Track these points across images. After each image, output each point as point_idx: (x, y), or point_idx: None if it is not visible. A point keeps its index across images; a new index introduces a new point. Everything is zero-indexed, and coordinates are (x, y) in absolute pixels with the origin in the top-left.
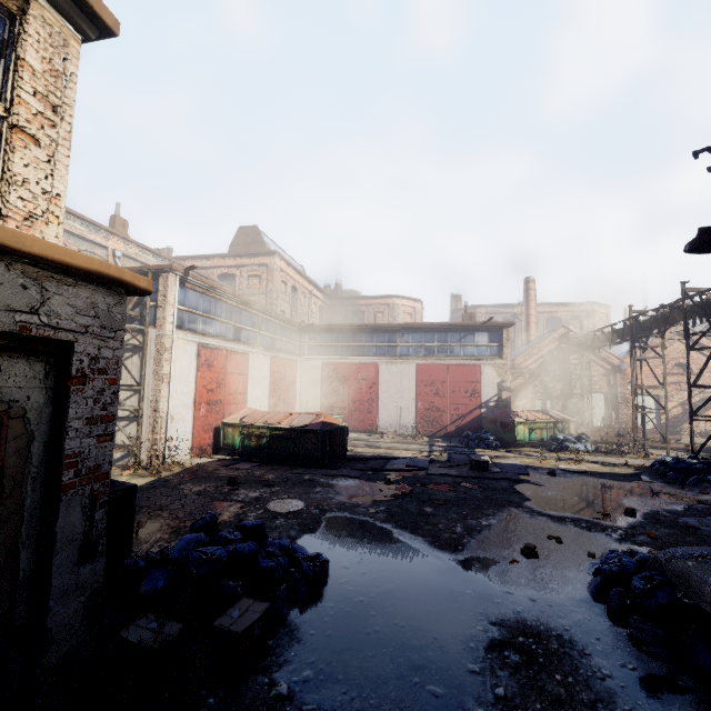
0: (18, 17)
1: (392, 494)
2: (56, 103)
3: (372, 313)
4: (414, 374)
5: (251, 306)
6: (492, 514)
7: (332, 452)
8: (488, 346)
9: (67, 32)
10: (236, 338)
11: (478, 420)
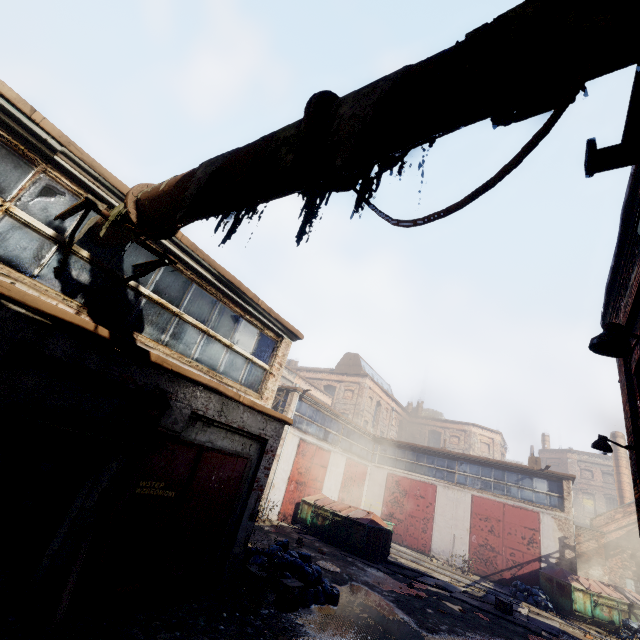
0: (279, 342)
1: (408, 592)
2: (282, 363)
3: (448, 436)
4: (470, 505)
5: (339, 416)
6: (482, 634)
7: (375, 549)
8: (547, 494)
9: (289, 342)
10: (324, 438)
11: (536, 574)
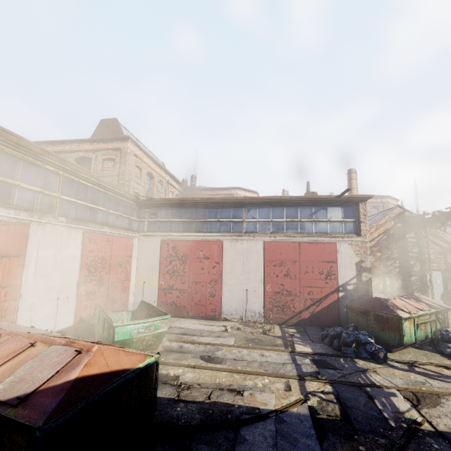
0: None
1: None
2: None
3: None
4: (262, 253)
5: (38, 155)
6: None
7: None
8: (342, 221)
9: None
10: None
11: (335, 306)
